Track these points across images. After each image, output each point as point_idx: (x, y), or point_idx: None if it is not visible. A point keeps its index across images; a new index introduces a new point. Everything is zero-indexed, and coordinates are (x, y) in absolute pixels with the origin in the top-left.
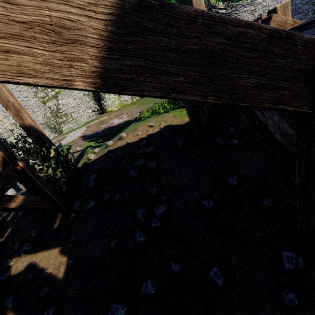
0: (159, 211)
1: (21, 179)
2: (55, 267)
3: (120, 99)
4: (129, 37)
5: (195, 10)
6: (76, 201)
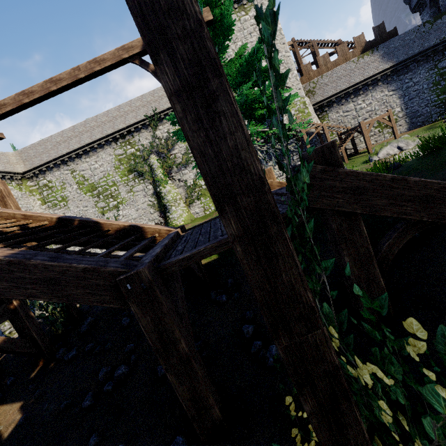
0: (118, 373)
1: (12, 318)
2: (7, 425)
3: (189, 211)
4: (5, 274)
5: (37, 262)
6: (64, 347)
